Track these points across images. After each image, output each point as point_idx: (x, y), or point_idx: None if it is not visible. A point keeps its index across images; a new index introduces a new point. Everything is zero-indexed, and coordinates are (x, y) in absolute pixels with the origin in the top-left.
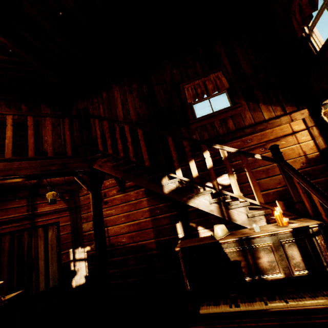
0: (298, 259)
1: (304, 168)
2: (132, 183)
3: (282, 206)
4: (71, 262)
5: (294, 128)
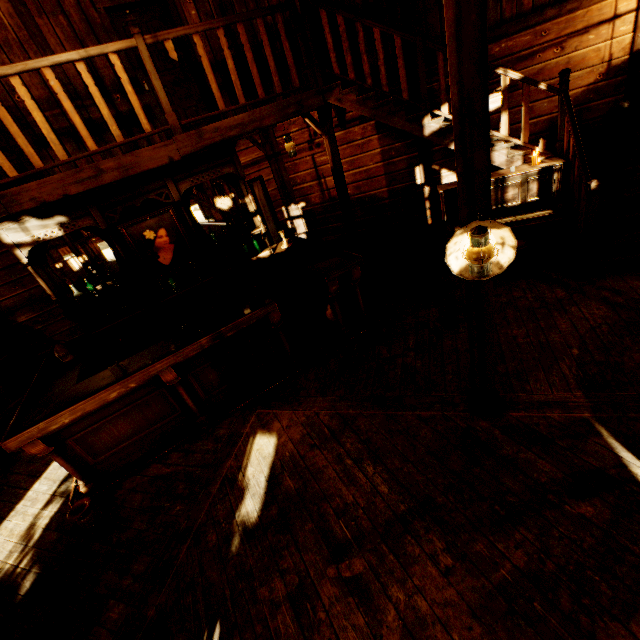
0: (535, 191)
1: (598, 83)
2: (356, 113)
3: (543, 146)
4: (287, 220)
5: (619, 9)
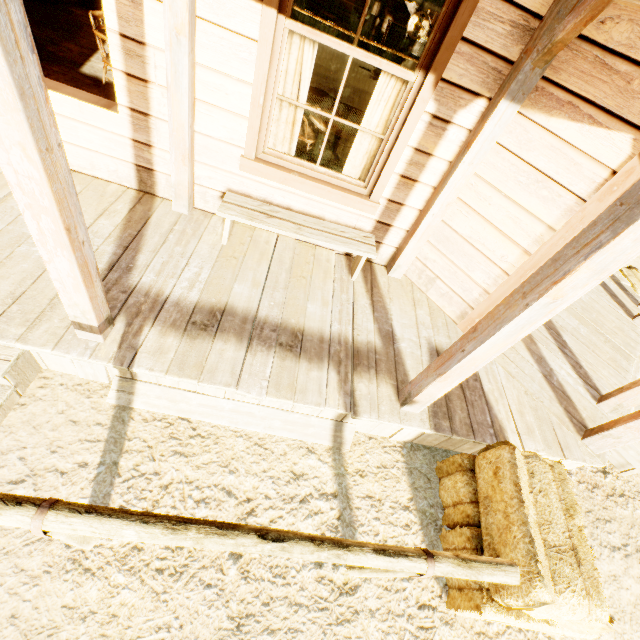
0: None
1: None
2: None
3: None
4: None
5: None
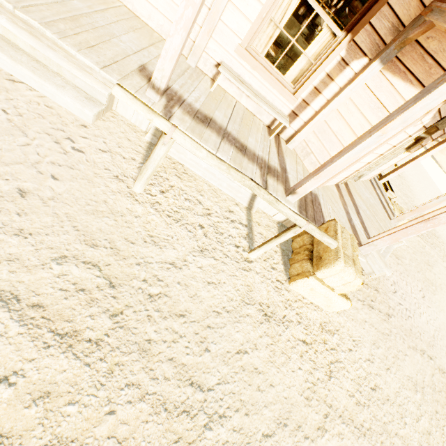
0: None
1: None
2: None
3: None
4: None
5: None
